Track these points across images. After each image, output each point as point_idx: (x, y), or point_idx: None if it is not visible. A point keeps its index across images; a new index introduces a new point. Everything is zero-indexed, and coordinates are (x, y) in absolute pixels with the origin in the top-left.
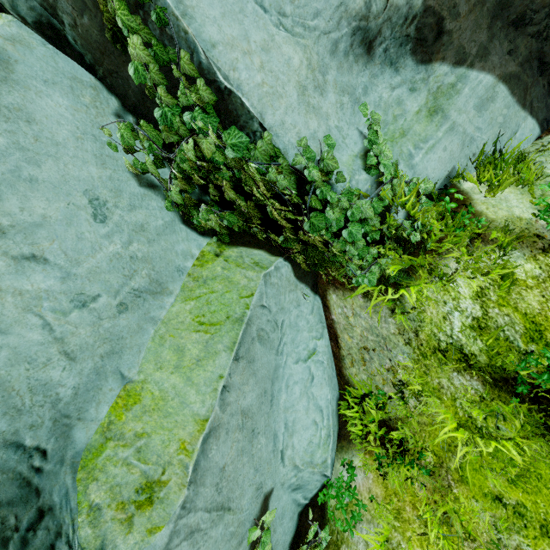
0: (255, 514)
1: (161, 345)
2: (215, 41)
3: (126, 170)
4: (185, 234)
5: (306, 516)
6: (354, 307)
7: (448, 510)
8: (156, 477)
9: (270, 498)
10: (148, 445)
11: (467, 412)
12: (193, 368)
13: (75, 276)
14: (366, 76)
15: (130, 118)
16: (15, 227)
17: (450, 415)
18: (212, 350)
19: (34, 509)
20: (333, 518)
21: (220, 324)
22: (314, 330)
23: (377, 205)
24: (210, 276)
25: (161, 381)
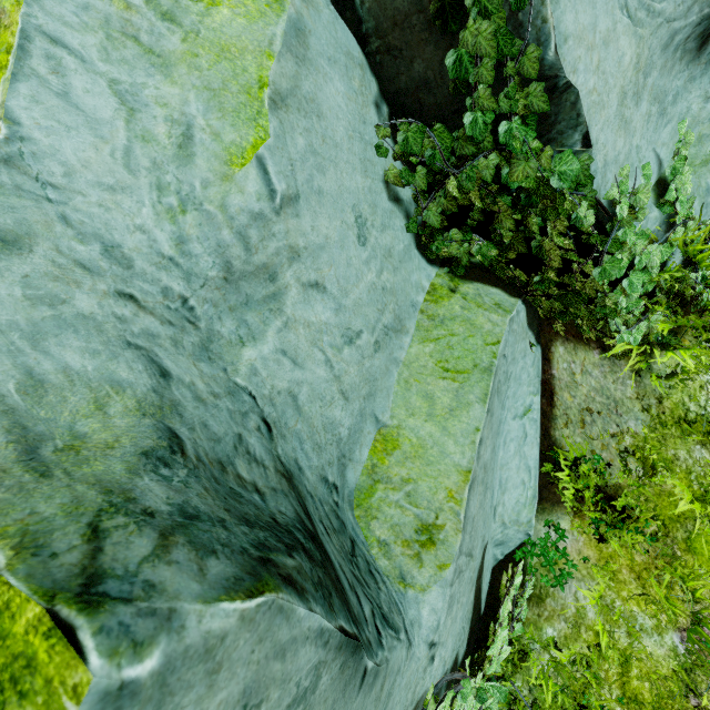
0: (479, 563)
1: (407, 390)
2: (568, 34)
3: (380, 179)
4: (417, 261)
5: (500, 571)
6: (585, 363)
7: (674, 576)
8: (431, 521)
9: (485, 550)
10: (416, 491)
11: (706, 486)
12: (447, 418)
13: (344, 308)
14: (683, 78)
15: (384, 108)
16: (307, 249)
17: (685, 488)
18: (464, 400)
19: (348, 538)
20: (535, 575)
21: (467, 372)
22: (531, 385)
23: (666, 252)
24: (448, 315)
25: (416, 429)
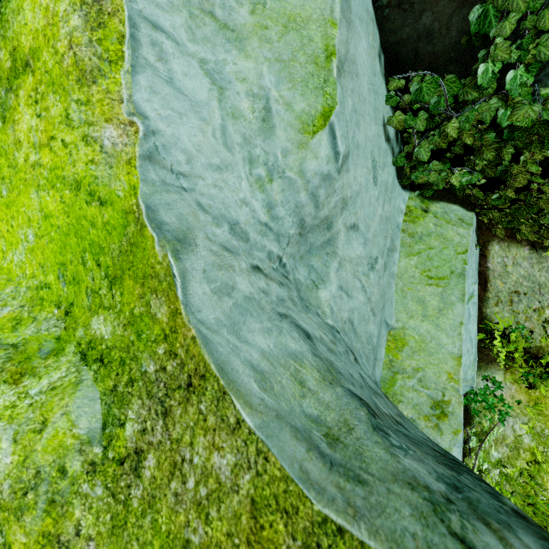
0: None
1: (404, 298)
2: None
3: (381, 124)
4: (397, 189)
5: None
6: (516, 257)
7: None
8: (439, 398)
9: None
10: (425, 376)
11: None
12: (438, 316)
13: (368, 241)
14: None
15: (382, 57)
16: (351, 198)
17: None
18: (448, 301)
19: None
20: (478, 415)
21: (447, 278)
22: (473, 277)
23: None
24: (425, 232)
25: (416, 328)
